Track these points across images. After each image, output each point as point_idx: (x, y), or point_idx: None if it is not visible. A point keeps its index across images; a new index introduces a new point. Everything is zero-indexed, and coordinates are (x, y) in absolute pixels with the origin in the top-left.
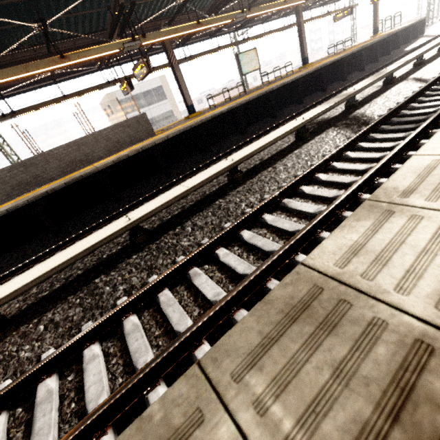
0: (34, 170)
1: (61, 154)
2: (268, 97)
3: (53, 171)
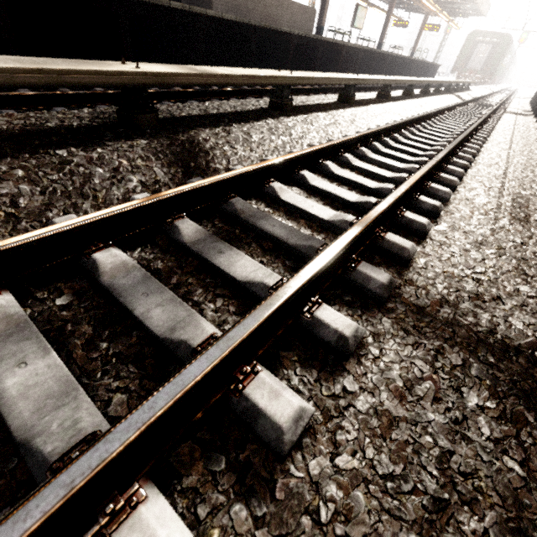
0: (249, 3)
1: (267, 2)
2: (386, 59)
3: (257, 14)
